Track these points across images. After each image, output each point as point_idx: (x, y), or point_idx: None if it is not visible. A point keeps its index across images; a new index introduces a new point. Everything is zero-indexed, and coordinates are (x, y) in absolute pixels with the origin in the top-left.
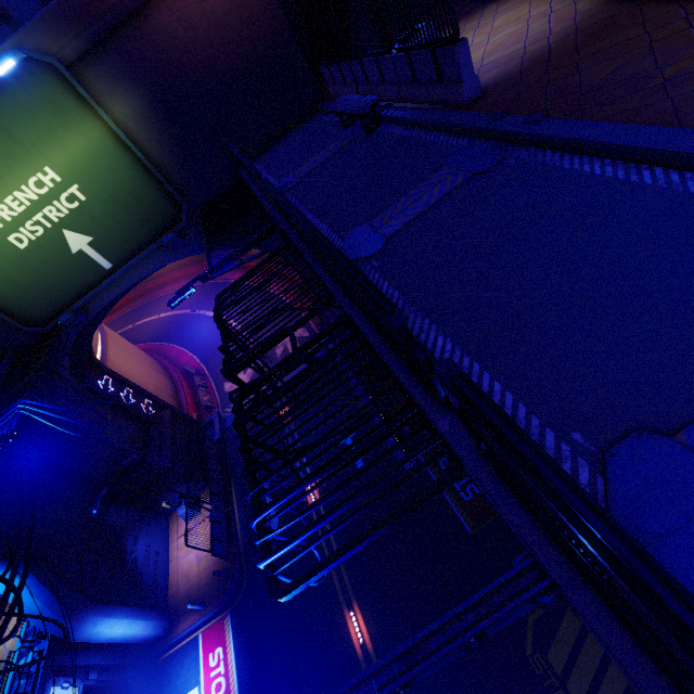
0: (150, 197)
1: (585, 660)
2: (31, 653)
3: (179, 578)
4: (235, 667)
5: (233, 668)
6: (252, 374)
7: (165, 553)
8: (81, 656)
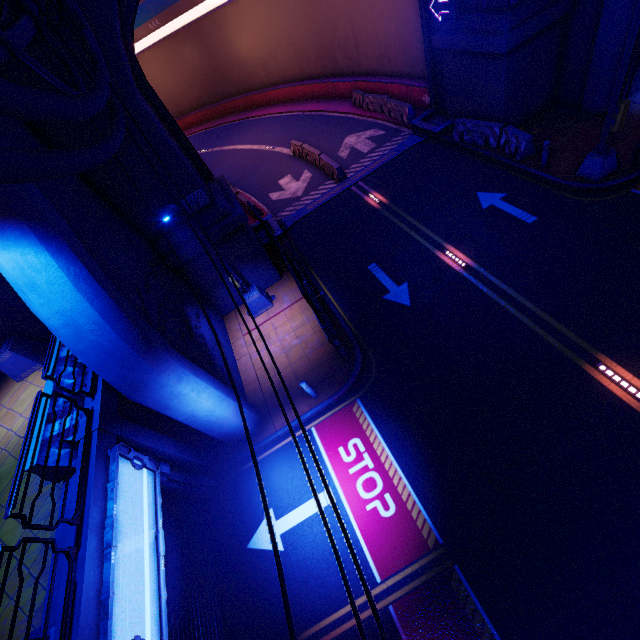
0: None
1: None
2: (68, 418)
3: (258, 373)
4: (394, 457)
5: (390, 459)
6: (309, 179)
7: (229, 349)
8: (148, 436)
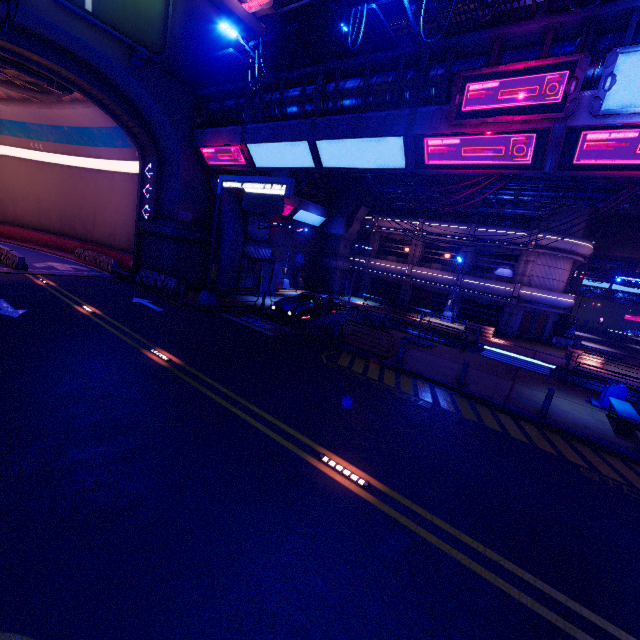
0: (153, 29)
1: (358, 364)
2: None
3: None
4: None
5: None
6: None
7: None
8: None
